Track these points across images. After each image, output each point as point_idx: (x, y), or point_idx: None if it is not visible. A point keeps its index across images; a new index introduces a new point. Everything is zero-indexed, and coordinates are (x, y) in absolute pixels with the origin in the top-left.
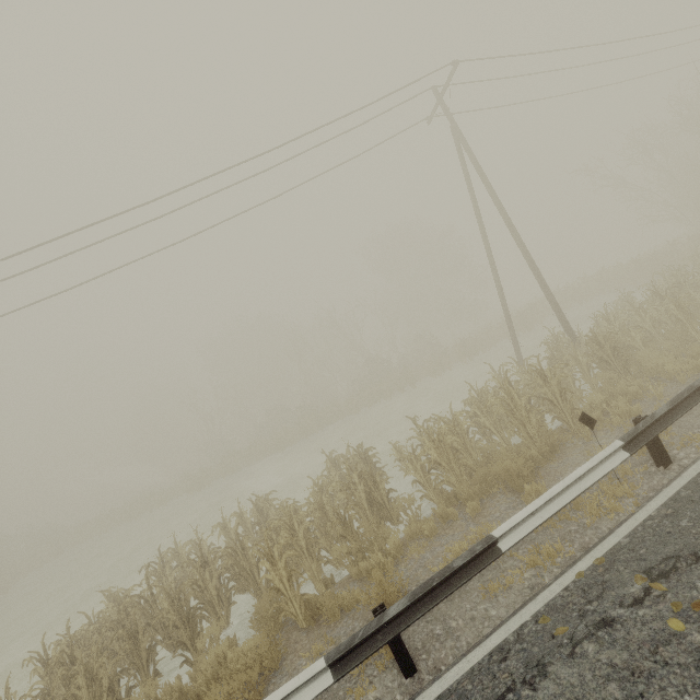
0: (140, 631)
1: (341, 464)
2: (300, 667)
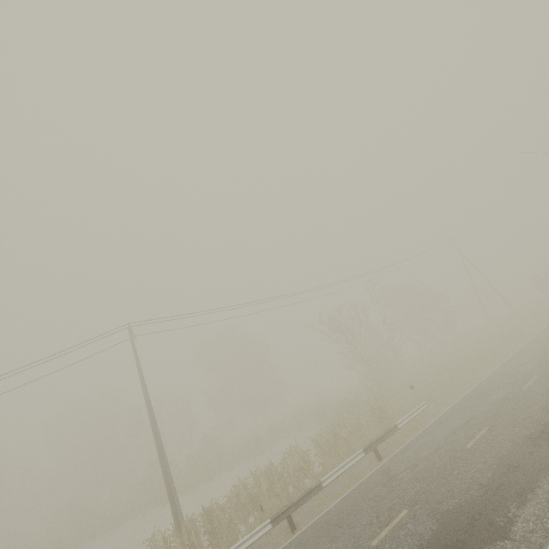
0: None
1: None
2: None
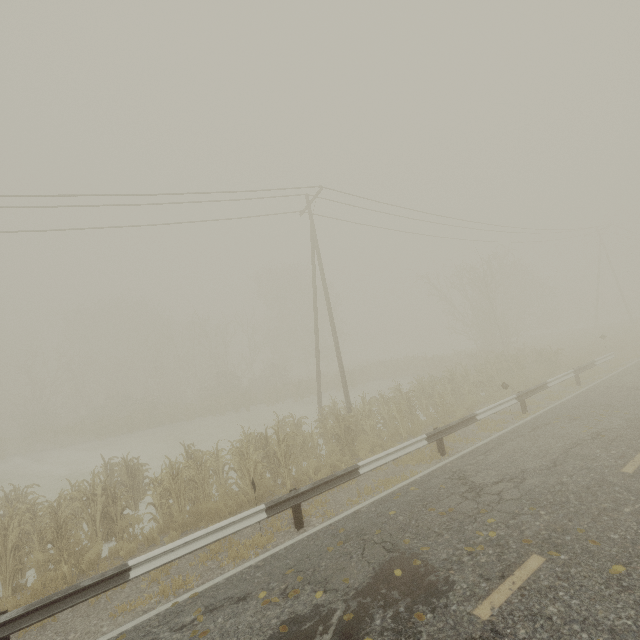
0: None
1: (115, 471)
2: None
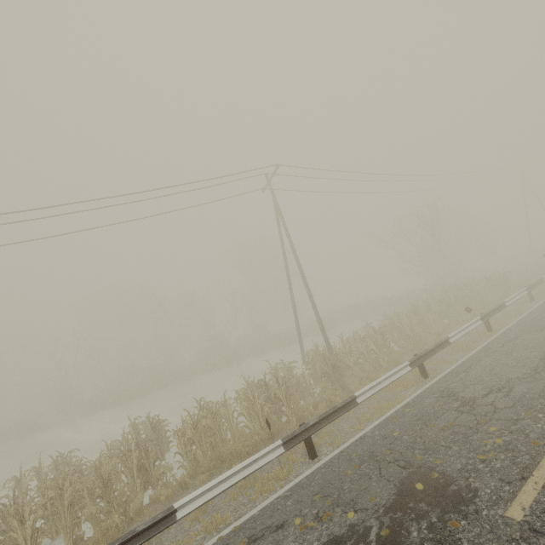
0: None
1: (141, 429)
2: None
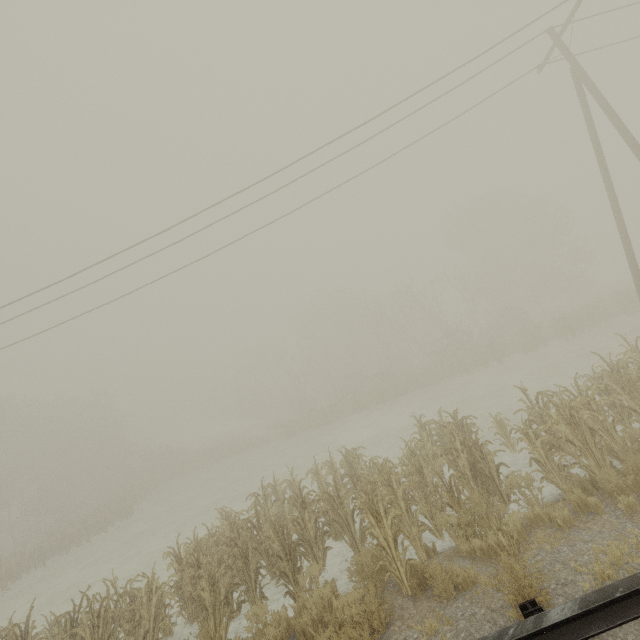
0: (250, 553)
1: (432, 429)
2: (411, 639)
